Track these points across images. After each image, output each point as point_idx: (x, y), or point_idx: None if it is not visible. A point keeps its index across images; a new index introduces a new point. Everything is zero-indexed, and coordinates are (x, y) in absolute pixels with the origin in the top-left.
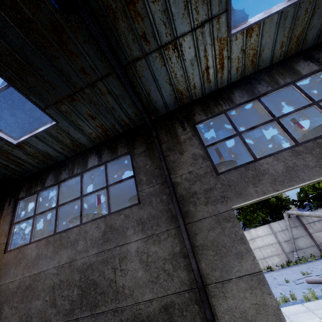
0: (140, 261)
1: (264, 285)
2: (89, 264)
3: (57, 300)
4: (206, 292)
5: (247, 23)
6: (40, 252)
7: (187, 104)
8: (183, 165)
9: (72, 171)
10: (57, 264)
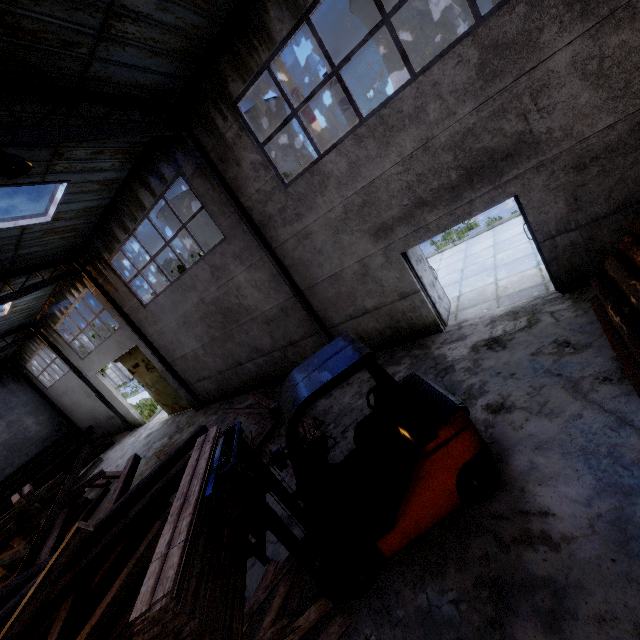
0: (87, 391)
1: (115, 396)
2: (76, 393)
3: (78, 403)
4: (106, 398)
5: (7, 309)
6: (58, 389)
7: (40, 314)
8: (69, 354)
9: (30, 352)
10: (68, 393)
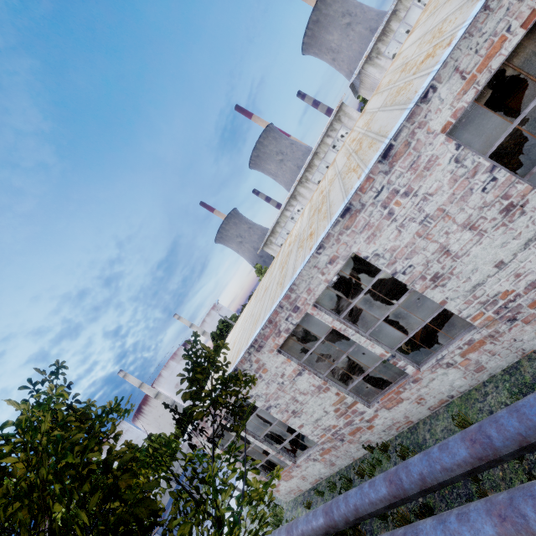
0: None
1: None
2: None
3: None
4: None
5: None
6: None
7: None
8: None
9: None
10: None
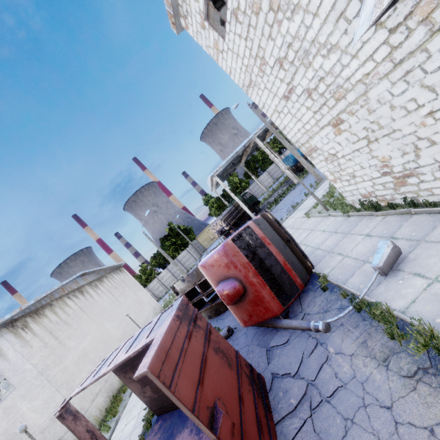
0: None
1: None
2: None
3: None
4: None
5: None
6: None
7: None
8: None
9: None
10: None
